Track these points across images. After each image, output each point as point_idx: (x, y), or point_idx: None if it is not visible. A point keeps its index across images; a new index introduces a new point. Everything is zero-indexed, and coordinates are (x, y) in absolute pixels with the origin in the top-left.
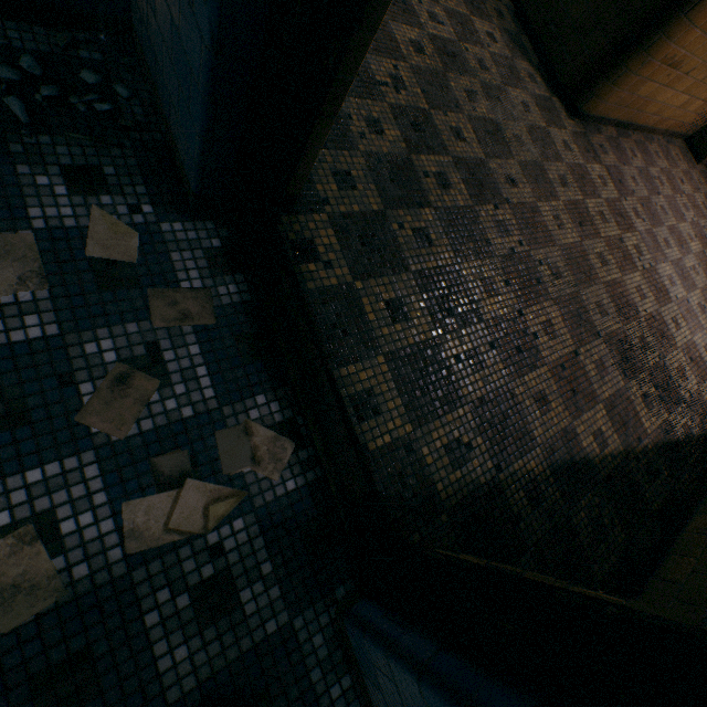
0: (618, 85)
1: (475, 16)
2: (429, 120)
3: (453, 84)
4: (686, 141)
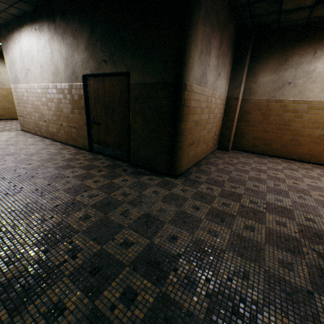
0: (181, 160)
1: (114, 178)
2: (103, 254)
3: (113, 216)
4: (218, 149)
